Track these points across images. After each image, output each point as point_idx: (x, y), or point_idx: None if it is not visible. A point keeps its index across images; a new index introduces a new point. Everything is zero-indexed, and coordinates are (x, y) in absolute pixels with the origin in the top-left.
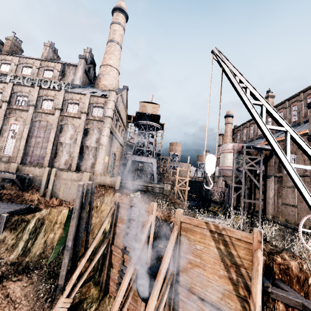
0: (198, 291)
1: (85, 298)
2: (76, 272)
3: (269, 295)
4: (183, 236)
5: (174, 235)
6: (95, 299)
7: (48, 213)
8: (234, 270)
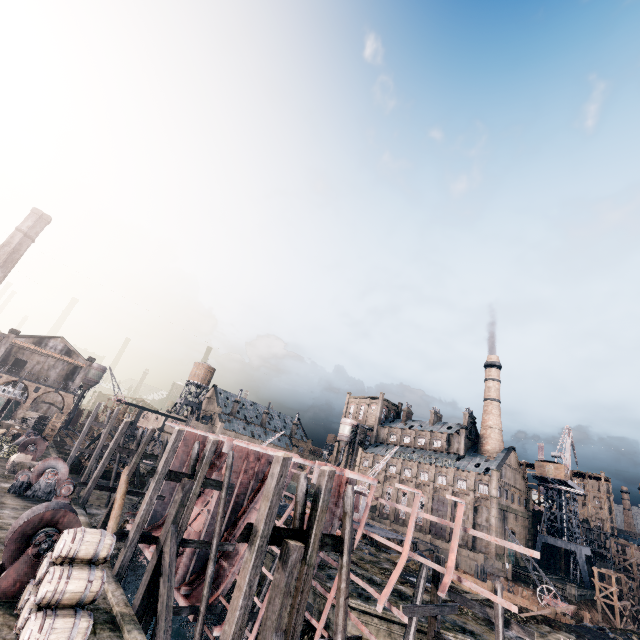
0: None
1: None
2: None
3: None
4: None
5: None
6: None
7: None
8: None
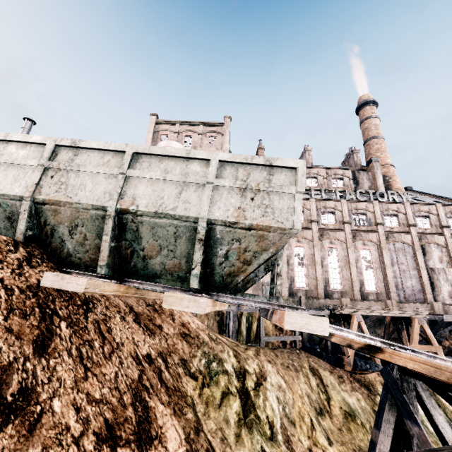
0: None
1: None
2: None
3: None
4: None
5: None
6: None
7: None
8: None
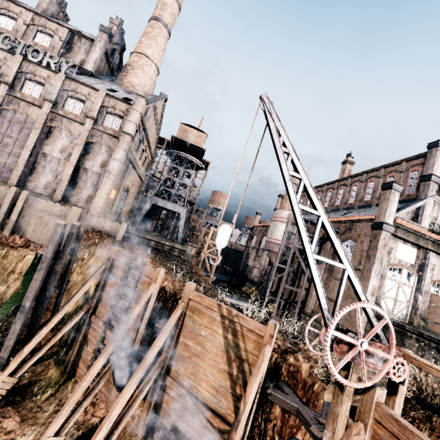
0: (189, 385)
1: (39, 380)
2: (30, 344)
3: (268, 396)
4: (189, 317)
5: (176, 314)
6: (53, 382)
7: (3, 255)
8: (237, 365)
